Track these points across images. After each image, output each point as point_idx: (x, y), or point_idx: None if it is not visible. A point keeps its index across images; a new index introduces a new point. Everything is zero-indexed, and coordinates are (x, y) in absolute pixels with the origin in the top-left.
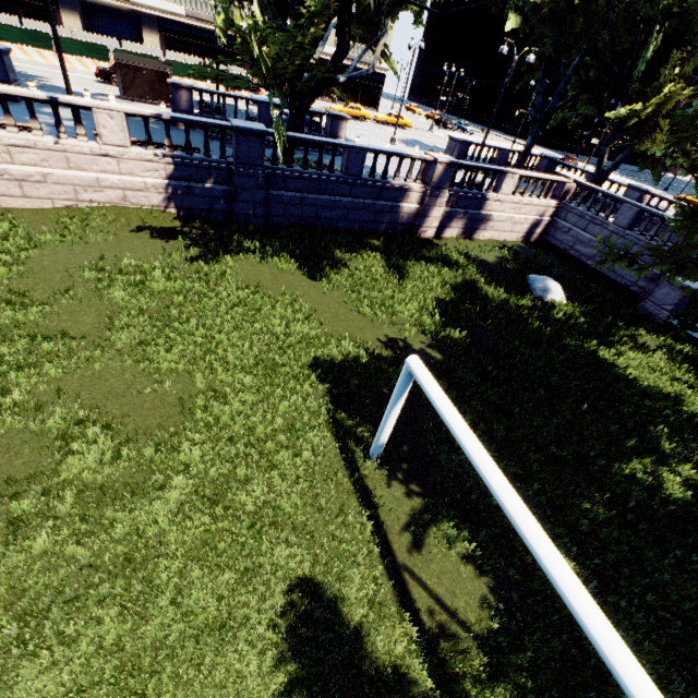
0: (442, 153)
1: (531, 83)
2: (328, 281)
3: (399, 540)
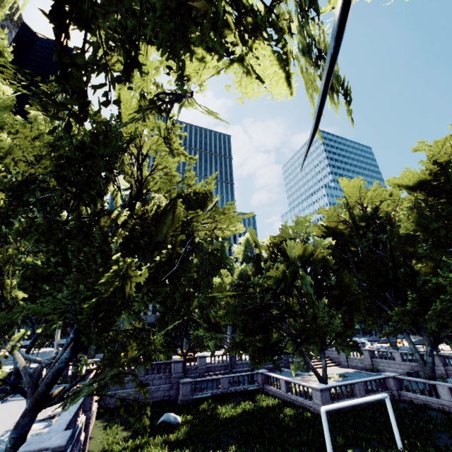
0: None
1: None
2: None
3: None
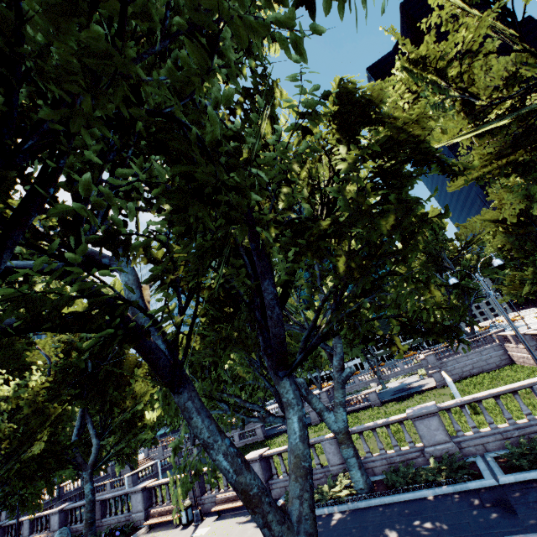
0: None
1: None
2: None
3: None
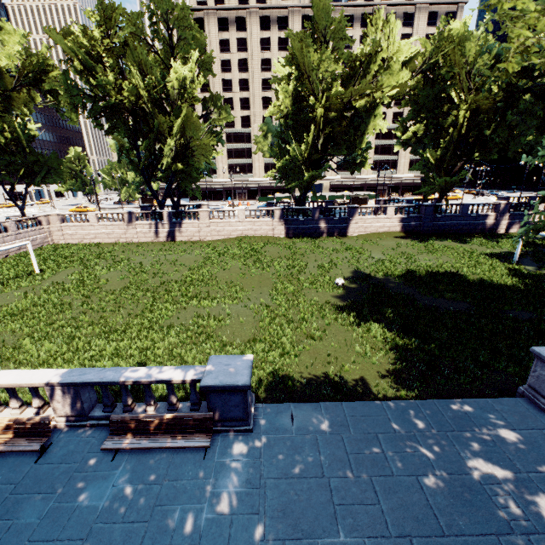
0: None
1: (539, 165)
2: (469, 243)
3: (530, 269)
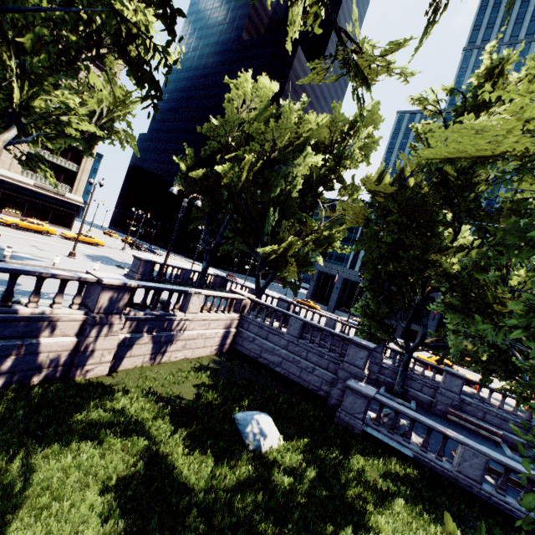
0: (128, 269)
1: (199, 227)
2: None
3: None
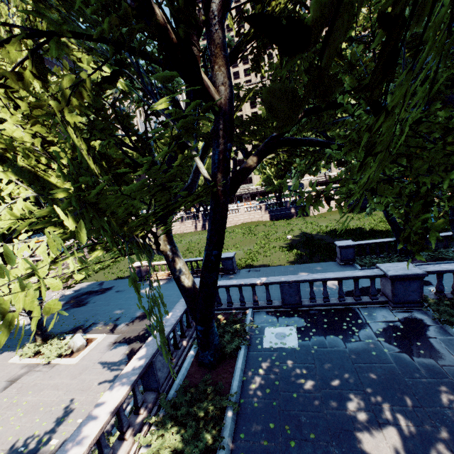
0: None
1: None
2: None
3: None
